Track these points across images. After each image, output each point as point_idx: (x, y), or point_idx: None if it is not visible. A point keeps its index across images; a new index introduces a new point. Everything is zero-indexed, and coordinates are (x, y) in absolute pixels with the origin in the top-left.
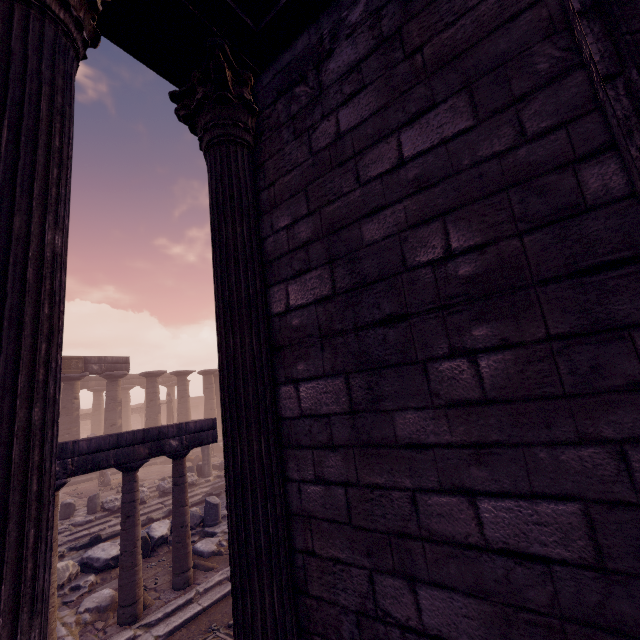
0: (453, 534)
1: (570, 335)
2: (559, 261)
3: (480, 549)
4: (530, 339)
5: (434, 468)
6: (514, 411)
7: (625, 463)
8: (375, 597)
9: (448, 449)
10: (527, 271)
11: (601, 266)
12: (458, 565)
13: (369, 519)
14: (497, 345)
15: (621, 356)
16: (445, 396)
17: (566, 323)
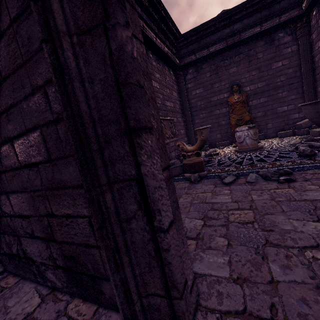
0: (11, 164)
1: (17, 16)
2: None
3: (19, 168)
4: (6, 26)
5: None
6: (11, 82)
7: (47, 98)
8: (0, 207)
9: None
10: None
11: None
12: (16, 179)
13: None
14: None
15: (35, 25)
16: None
17: (14, 7)
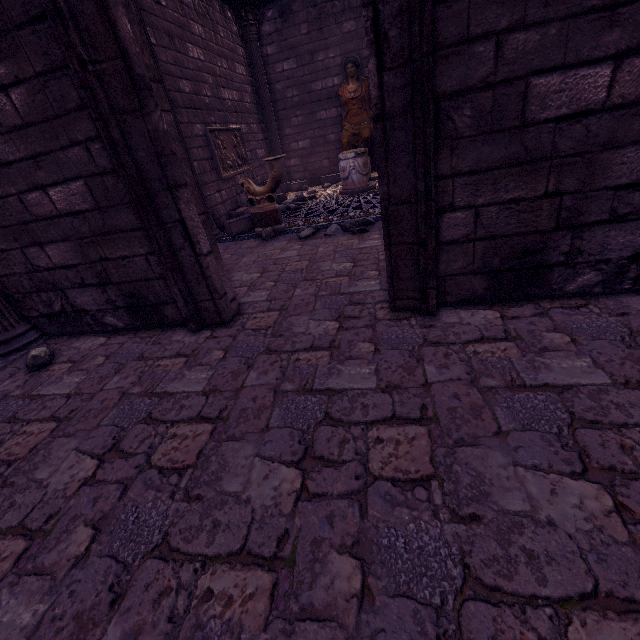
0: (46, 213)
1: (45, 73)
2: (19, 9)
3: (59, 217)
4: (29, 76)
5: (21, 177)
6: (41, 130)
7: (90, 153)
8: (30, 261)
9: (22, 163)
10: (6, 16)
11: (41, 17)
12: (55, 229)
13: (6, 220)
14: (15, 81)
15: (70, 88)
16: (5, 125)
17: (40, 63)
